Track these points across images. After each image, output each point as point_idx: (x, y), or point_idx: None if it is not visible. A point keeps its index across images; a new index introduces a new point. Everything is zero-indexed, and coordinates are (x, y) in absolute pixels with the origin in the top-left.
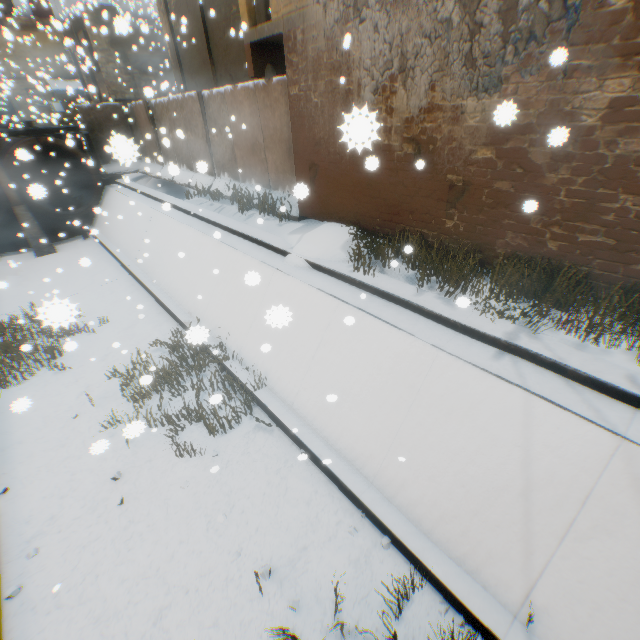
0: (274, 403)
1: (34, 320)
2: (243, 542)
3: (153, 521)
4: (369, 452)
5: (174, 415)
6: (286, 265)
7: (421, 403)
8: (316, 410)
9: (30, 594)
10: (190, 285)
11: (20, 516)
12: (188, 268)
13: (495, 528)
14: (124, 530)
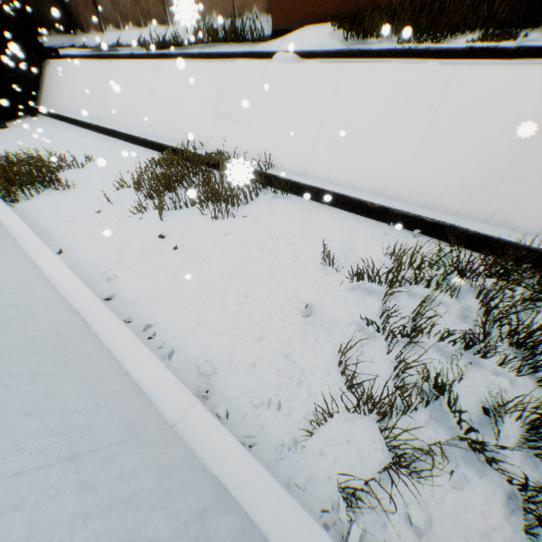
0: (287, 174)
1: (16, 164)
2: (297, 253)
3: (211, 254)
4: (391, 176)
5: (196, 196)
6: (276, 61)
7: (441, 116)
8: (331, 165)
9: (125, 298)
10: (171, 115)
11: (84, 264)
12: (165, 101)
13: (520, 183)
14: (187, 261)
